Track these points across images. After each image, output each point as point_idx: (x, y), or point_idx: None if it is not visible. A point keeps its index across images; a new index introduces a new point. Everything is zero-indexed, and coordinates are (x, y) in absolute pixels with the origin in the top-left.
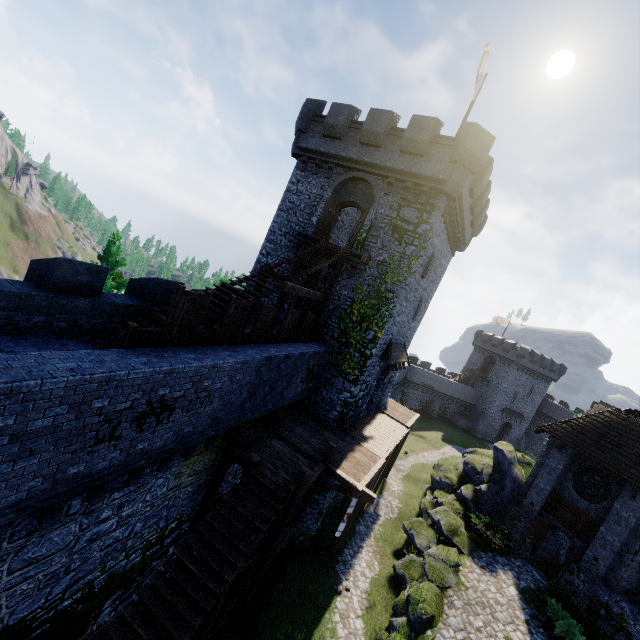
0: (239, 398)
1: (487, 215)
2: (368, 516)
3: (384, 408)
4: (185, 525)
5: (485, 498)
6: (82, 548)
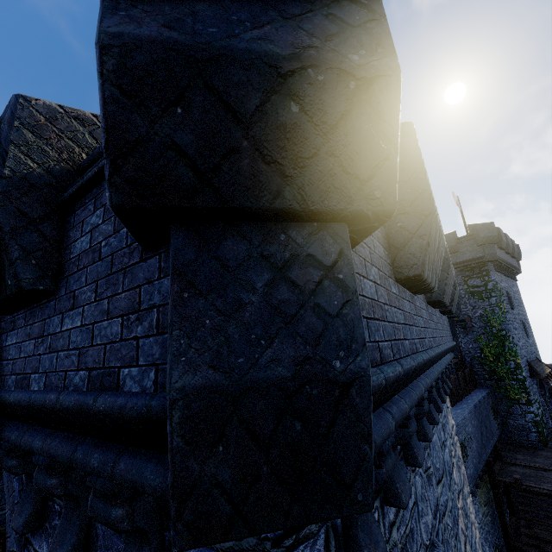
0: (478, 437)
1: (516, 244)
2: None
3: None
4: None
5: None
6: None
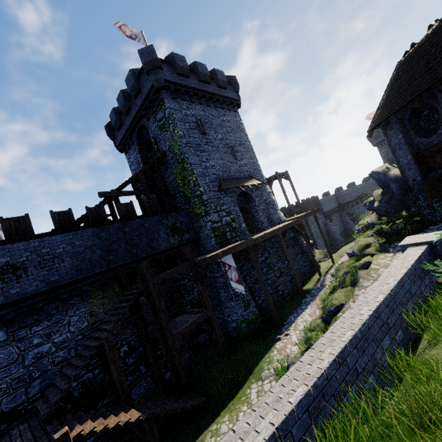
0: (95, 255)
1: (233, 76)
2: (314, 290)
3: (280, 221)
4: (142, 349)
5: (383, 210)
6: (33, 363)
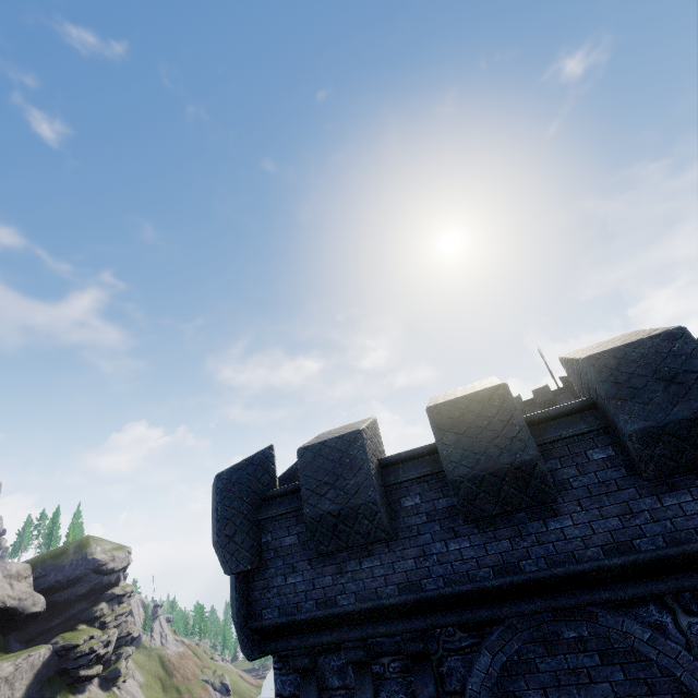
0: None
1: None
2: None
3: None
4: None
5: None
6: None
